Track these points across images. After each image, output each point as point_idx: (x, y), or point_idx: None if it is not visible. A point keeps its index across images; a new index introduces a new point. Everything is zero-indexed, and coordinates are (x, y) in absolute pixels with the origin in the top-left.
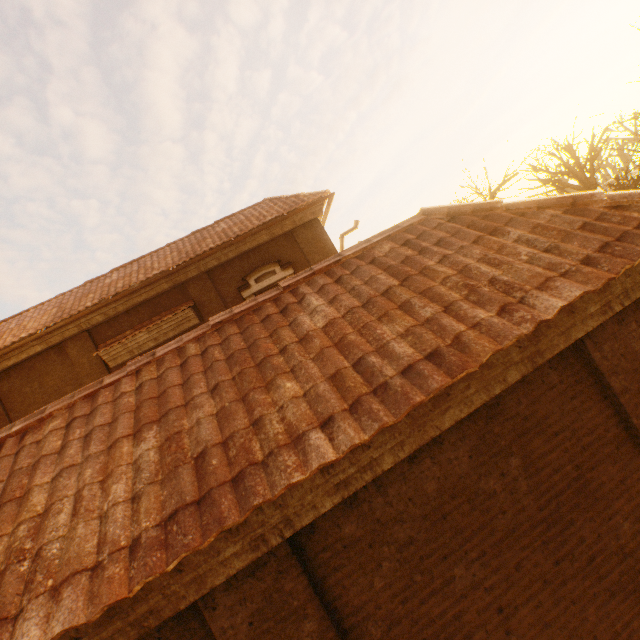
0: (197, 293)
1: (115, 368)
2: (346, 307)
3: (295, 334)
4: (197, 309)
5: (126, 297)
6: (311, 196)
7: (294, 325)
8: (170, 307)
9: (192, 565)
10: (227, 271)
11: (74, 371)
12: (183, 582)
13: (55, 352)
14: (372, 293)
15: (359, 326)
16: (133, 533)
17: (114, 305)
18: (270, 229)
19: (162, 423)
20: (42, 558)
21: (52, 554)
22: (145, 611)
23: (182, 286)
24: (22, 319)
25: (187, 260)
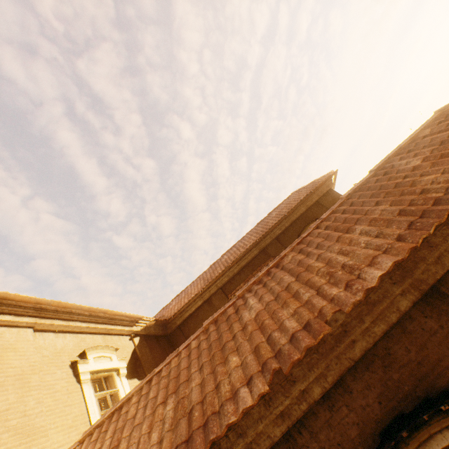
0: (273, 252)
1: None
2: (428, 150)
3: (404, 172)
4: None
5: (236, 263)
6: (322, 178)
7: (399, 171)
8: (260, 264)
9: (436, 243)
10: (286, 235)
11: None
12: (433, 257)
13: (206, 304)
14: (440, 140)
15: (447, 148)
16: (392, 238)
17: (231, 269)
18: (304, 203)
19: (358, 223)
20: (348, 265)
21: (351, 263)
22: (417, 280)
23: (263, 250)
24: (186, 291)
25: (264, 233)
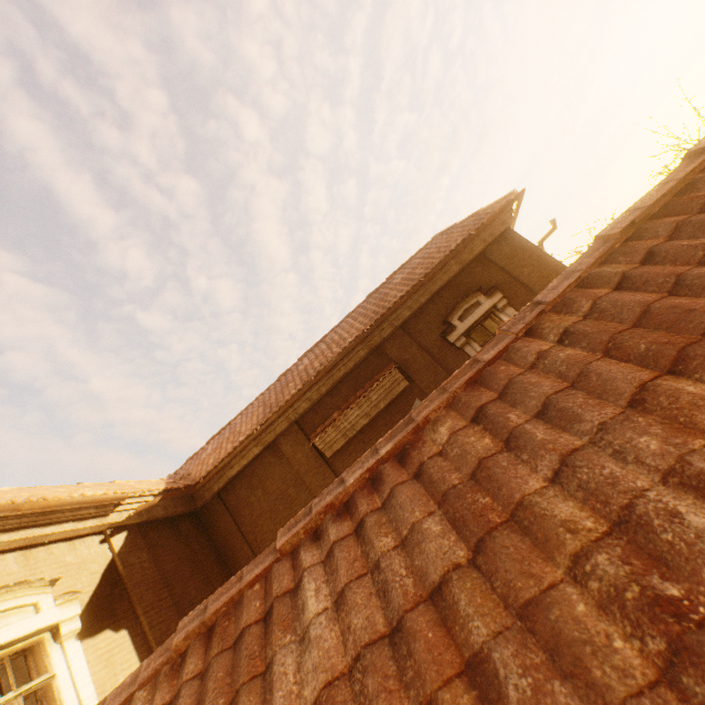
0: (396, 352)
1: (331, 458)
2: None
3: None
4: (400, 371)
5: (326, 375)
6: (494, 206)
7: None
8: (371, 376)
9: None
10: (421, 320)
11: (291, 470)
12: None
13: (269, 453)
14: None
15: None
16: None
17: (316, 387)
18: (458, 257)
19: None
20: None
21: None
22: None
23: (377, 350)
24: (233, 427)
25: (378, 317)
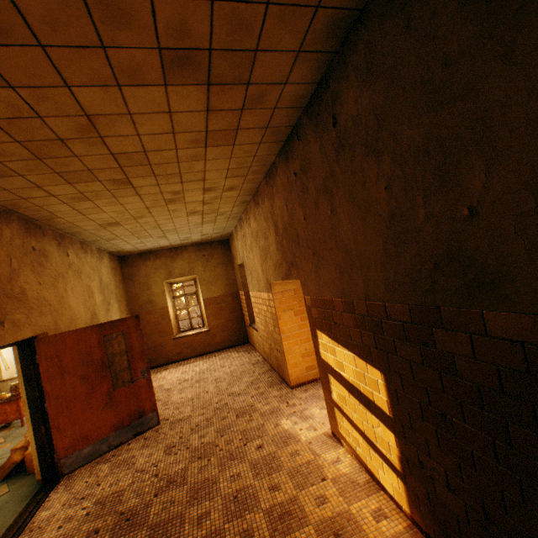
0: None
1: None
2: None
3: None
4: None
5: None
6: None
7: None
8: None
9: None
10: None
11: None
12: None
13: None
14: None
15: None
16: None
17: None
18: None
19: None
20: None
21: None
22: None
23: None
24: None
25: None
